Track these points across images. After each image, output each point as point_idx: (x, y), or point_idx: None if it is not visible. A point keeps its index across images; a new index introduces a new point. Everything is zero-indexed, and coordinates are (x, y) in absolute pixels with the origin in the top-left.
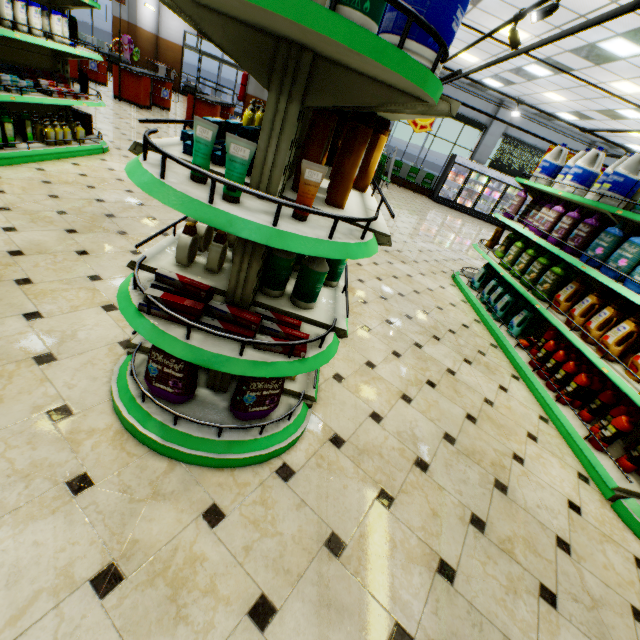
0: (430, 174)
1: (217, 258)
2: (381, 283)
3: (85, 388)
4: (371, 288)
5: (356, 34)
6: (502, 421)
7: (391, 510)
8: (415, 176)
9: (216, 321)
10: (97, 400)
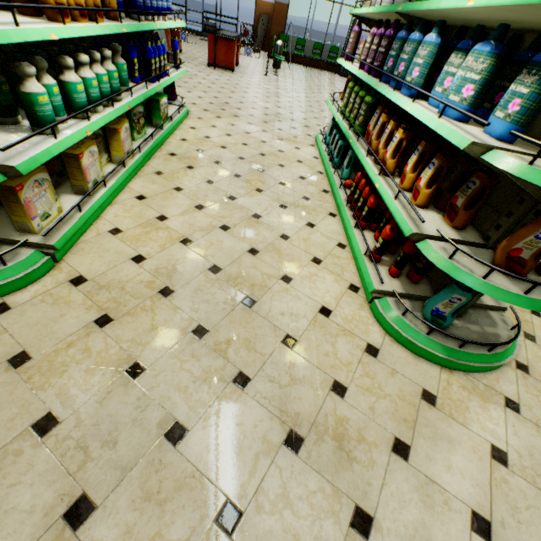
0: (334, 47)
1: None
2: (223, 151)
3: None
4: (208, 156)
5: None
6: (290, 251)
7: (104, 329)
8: (321, 52)
9: None
10: None
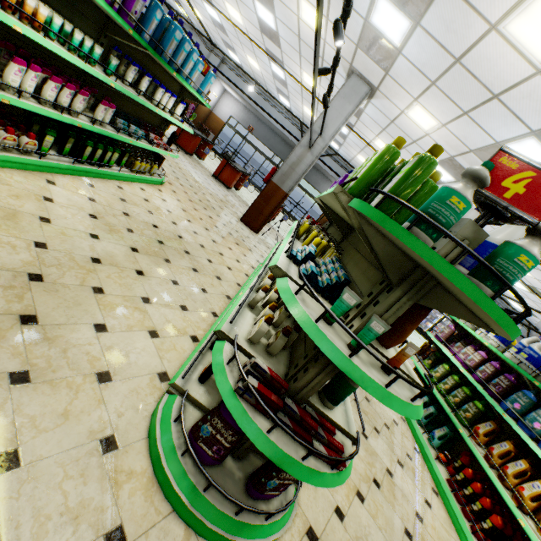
0: None
1: (280, 347)
2: None
3: (130, 419)
4: None
5: (502, 317)
6: None
7: None
8: None
9: (287, 418)
10: (137, 436)
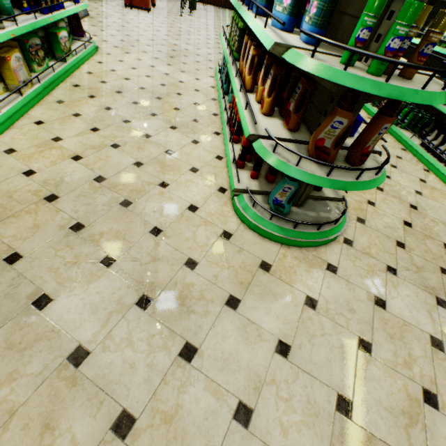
0: None
1: None
2: (126, 82)
3: None
4: (111, 86)
5: None
6: (171, 163)
7: None
8: None
9: None
10: None
